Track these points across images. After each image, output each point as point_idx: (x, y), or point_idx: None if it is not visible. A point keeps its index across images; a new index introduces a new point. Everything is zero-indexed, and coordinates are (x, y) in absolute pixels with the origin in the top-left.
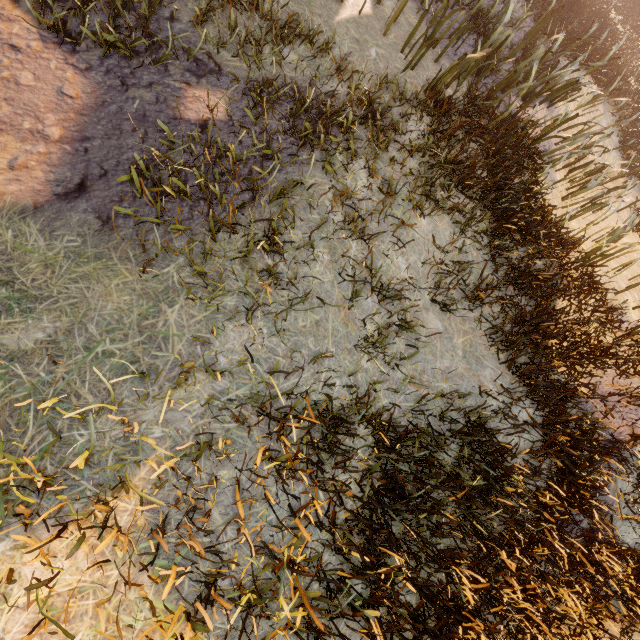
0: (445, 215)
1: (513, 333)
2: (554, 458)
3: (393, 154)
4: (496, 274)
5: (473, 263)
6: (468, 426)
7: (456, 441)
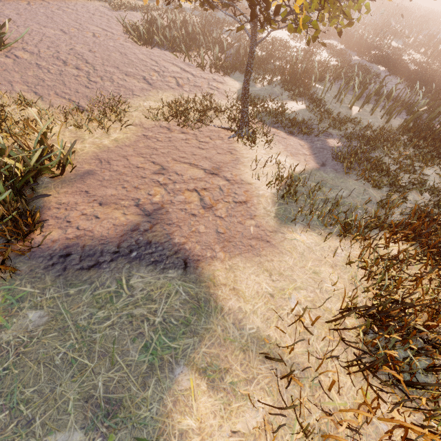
0: (435, 166)
1: None
2: None
3: (401, 148)
4: None
5: None
6: None
7: None
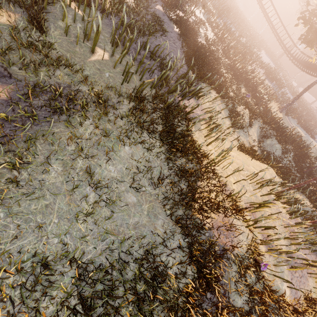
0: (139, 145)
1: (177, 199)
2: (192, 265)
3: (111, 118)
4: (171, 171)
5: (154, 167)
6: (141, 254)
7: (137, 264)
